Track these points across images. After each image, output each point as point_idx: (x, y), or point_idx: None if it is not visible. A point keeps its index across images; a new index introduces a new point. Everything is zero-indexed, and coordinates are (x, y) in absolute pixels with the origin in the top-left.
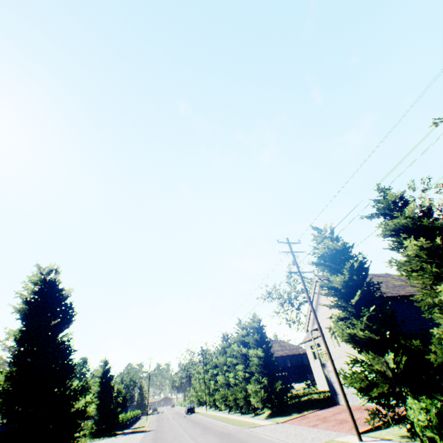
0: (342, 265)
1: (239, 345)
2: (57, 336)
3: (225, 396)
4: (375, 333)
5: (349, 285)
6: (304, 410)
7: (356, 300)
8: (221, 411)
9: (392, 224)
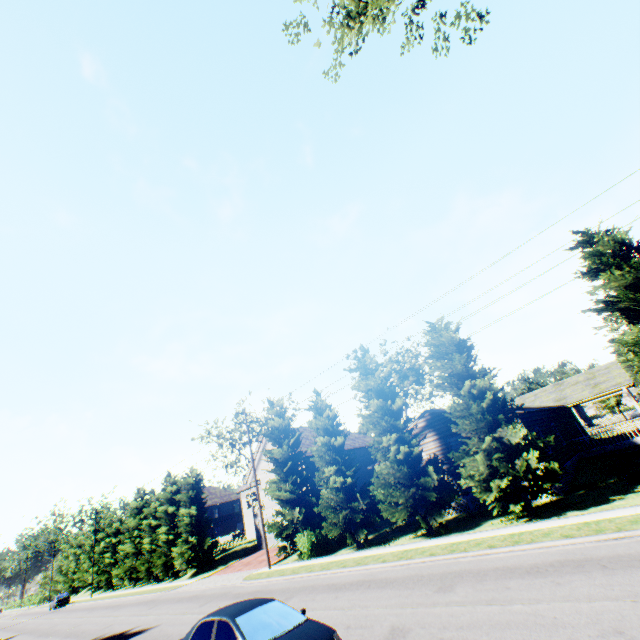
0: (284, 438)
1: (166, 503)
2: None
3: (131, 568)
4: (294, 492)
5: (285, 456)
6: (231, 561)
7: (287, 467)
8: (119, 590)
9: (315, 422)
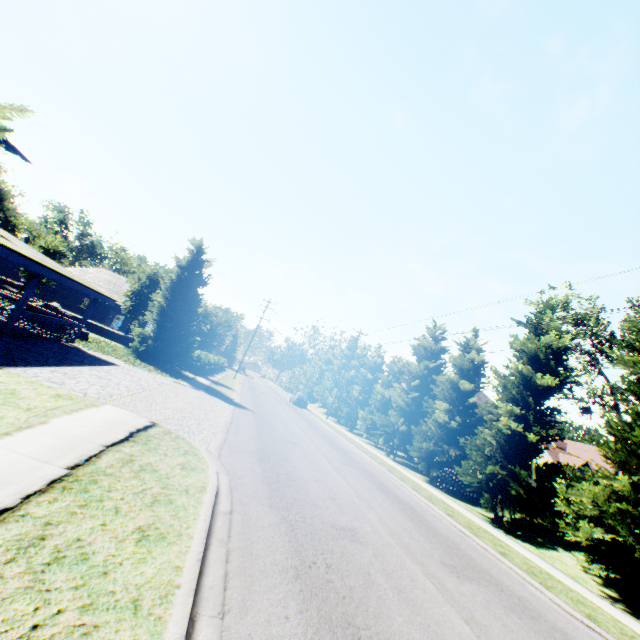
0: None
1: (522, 362)
2: None
3: (390, 426)
4: None
5: None
6: None
7: None
8: (357, 436)
9: None
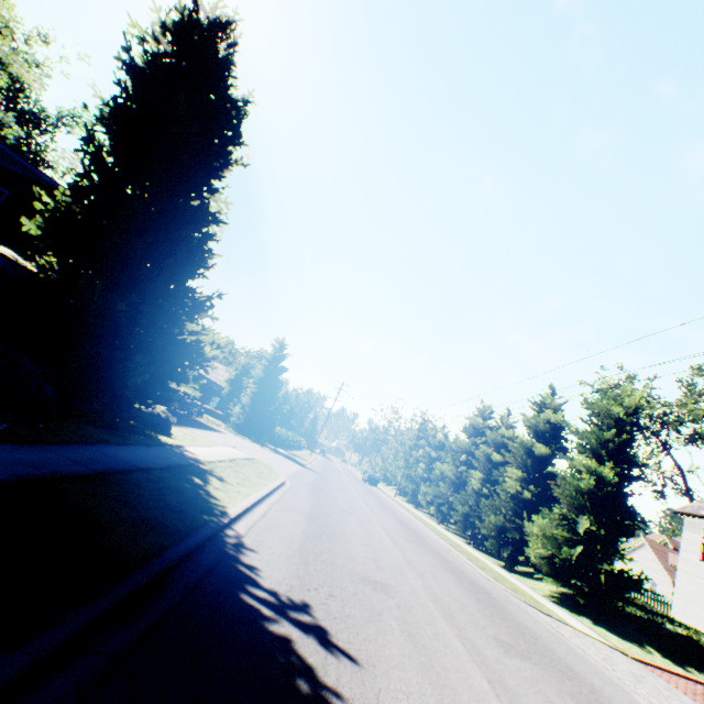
0: None
1: (529, 435)
2: (189, 166)
3: (442, 497)
4: None
5: None
6: (688, 665)
7: None
8: (420, 511)
9: None
